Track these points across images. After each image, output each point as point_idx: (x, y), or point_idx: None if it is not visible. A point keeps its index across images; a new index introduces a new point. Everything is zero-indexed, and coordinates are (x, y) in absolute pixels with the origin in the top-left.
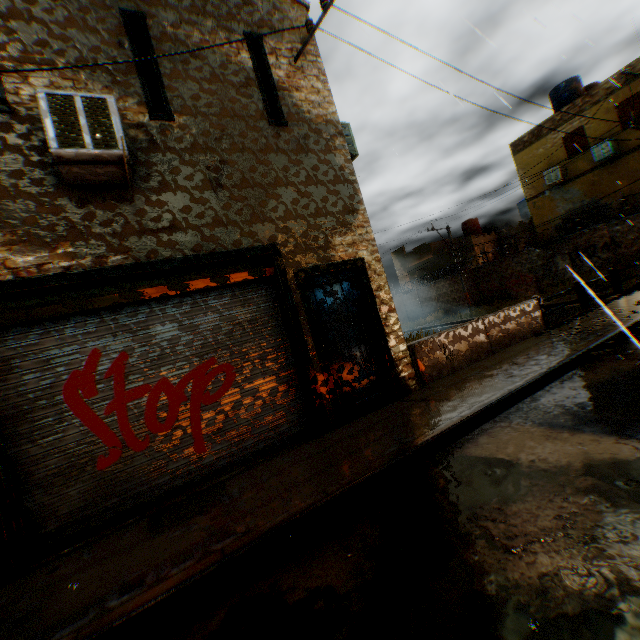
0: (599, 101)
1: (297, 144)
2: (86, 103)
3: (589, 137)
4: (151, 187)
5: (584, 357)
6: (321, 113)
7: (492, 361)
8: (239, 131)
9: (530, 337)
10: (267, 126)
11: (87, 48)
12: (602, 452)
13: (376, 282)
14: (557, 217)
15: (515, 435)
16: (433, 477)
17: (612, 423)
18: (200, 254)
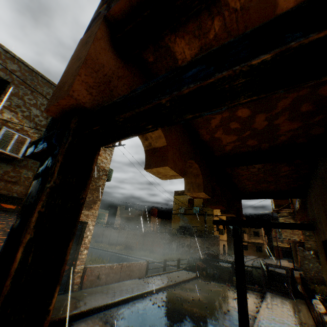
0: None
1: None
2: (19, 137)
3: (195, 203)
4: (20, 165)
5: (142, 295)
6: (104, 165)
7: (115, 285)
8: None
9: (137, 278)
10: None
11: (35, 114)
12: None
13: (87, 233)
14: (179, 225)
15: (93, 323)
16: None
17: (123, 325)
18: (20, 197)
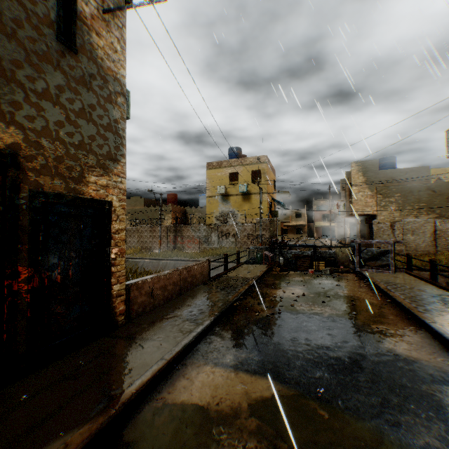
0: (247, 165)
1: (82, 76)
2: None
3: (240, 179)
4: None
5: (232, 306)
6: (113, 68)
7: (181, 302)
8: (15, 16)
9: (201, 285)
10: (54, 38)
11: None
12: (256, 390)
13: (116, 225)
14: (218, 212)
15: (203, 375)
16: (140, 437)
17: (255, 362)
18: None
